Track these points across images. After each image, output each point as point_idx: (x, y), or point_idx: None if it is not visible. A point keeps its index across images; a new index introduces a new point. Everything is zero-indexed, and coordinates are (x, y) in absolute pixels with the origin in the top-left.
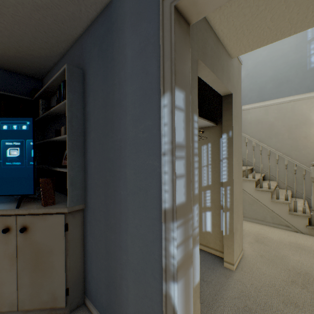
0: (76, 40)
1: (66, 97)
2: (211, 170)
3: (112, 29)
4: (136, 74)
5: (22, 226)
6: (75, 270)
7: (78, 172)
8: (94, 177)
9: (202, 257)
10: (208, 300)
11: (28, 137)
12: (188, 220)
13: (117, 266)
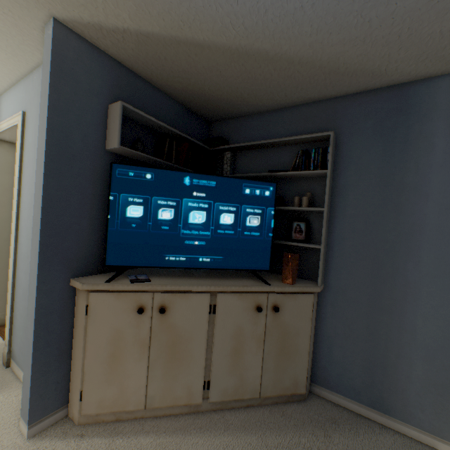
0: (320, 100)
1: (329, 168)
2: None
3: (408, 111)
4: (449, 166)
5: (272, 305)
6: (310, 354)
7: (324, 249)
8: (348, 256)
9: None
10: None
11: (269, 204)
12: None
13: (392, 346)
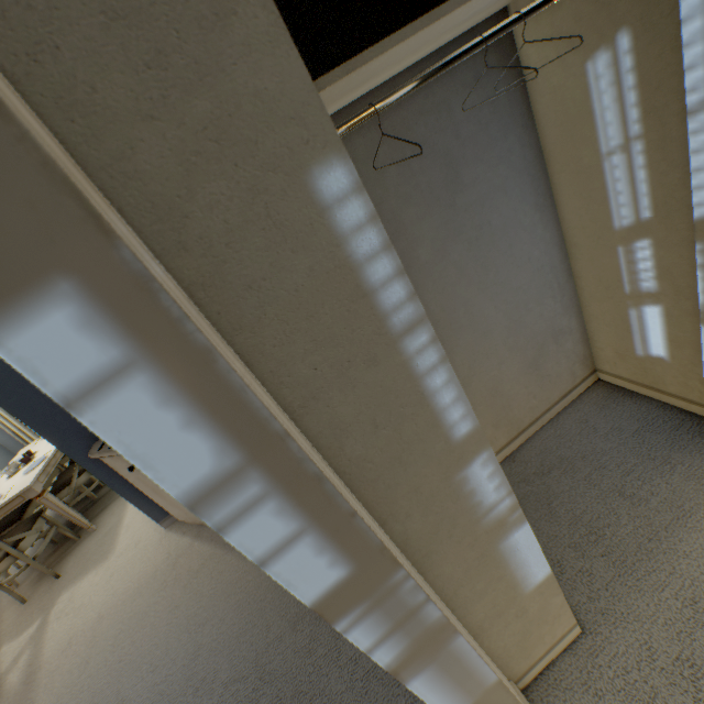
0: None
1: None
2: (646, 160)
3: None
4: None
5: None
6: None
7: None
8: None
9: (634, 422)
10: (623, 551)
11: None
12: (392, 588)
13: None
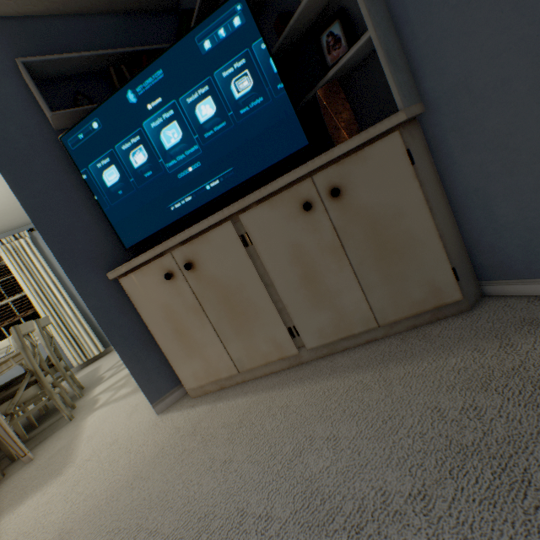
0: None
1: None
2: None
3: None
4: None
5: (328, 192)
6: (449, 238)
7: (387, 34)
8: (442, 2)
9: None
10: None
11: (250, 38)
12: None
13: None
